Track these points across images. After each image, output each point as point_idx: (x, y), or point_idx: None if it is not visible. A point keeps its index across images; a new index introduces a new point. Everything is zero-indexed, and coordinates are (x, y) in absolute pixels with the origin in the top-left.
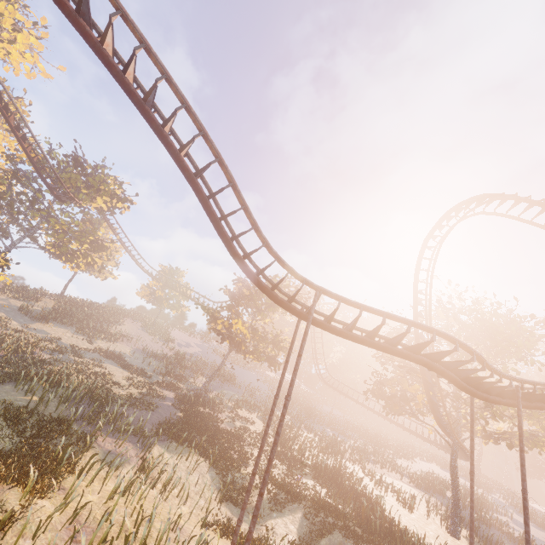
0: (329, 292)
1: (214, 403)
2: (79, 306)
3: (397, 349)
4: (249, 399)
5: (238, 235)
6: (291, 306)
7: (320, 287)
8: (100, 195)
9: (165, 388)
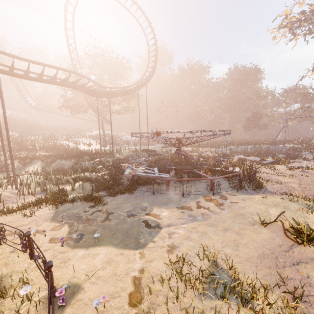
0: (3, 52)
1: None
2: None
3: (56, 82)
4: None
5: None
6: None
7: None
8: None
9: None
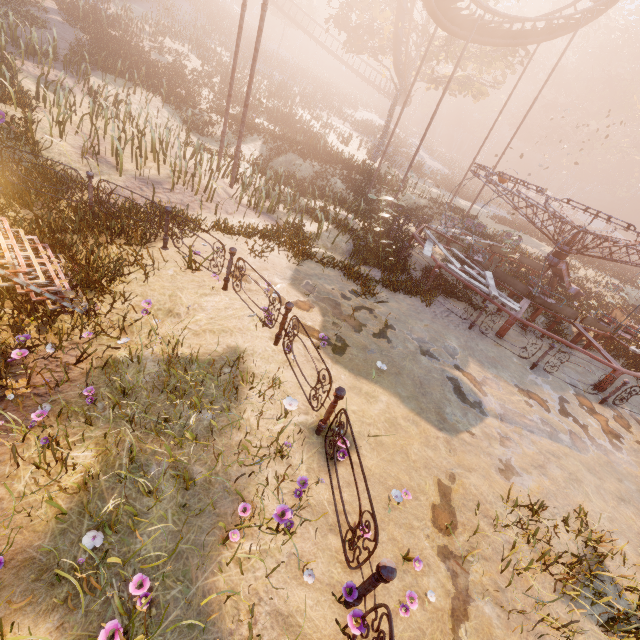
0: None
1: (123, 24)
2: None
3: None
4: (169, 23)
5: None
6: None
7: None
8: None
9: None
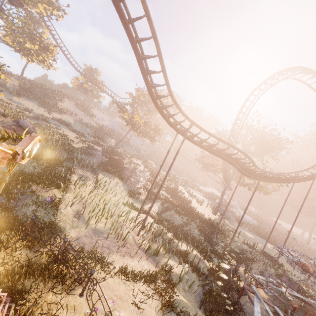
0: (197, 125)
1: (120, 154)
2: (35, 86)
3: (219, 154)
4: (137, 154)
5: (156, 86)
6: (176, 128)
7: (193, 122)
8: (40, 2)
9: (96, 145)
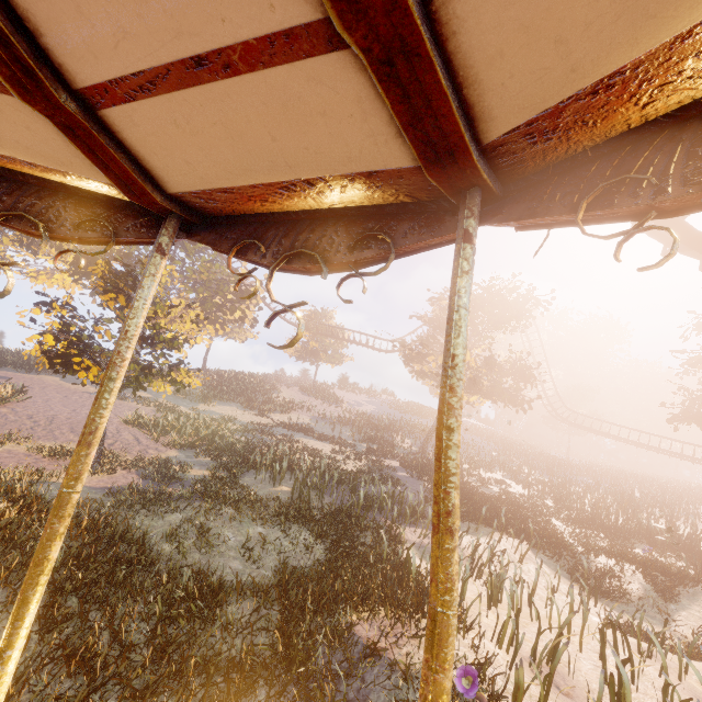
0: None
1: None
2: (227, 378)
3: None
4: (475, 456)
5: None
6: None
7: None
8: None
9: (380, 457)
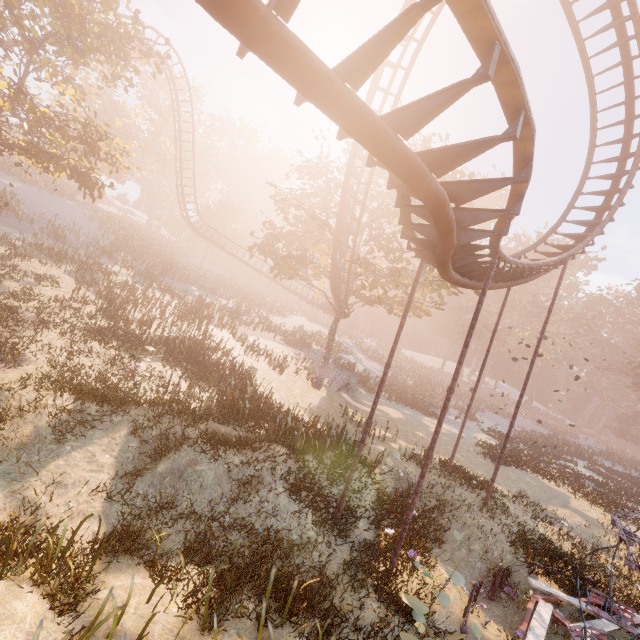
0: None
1: None
2: None
3: (406, 147)
4: (53, 244)
5: None
6: None
7: None
8: None
9: None
